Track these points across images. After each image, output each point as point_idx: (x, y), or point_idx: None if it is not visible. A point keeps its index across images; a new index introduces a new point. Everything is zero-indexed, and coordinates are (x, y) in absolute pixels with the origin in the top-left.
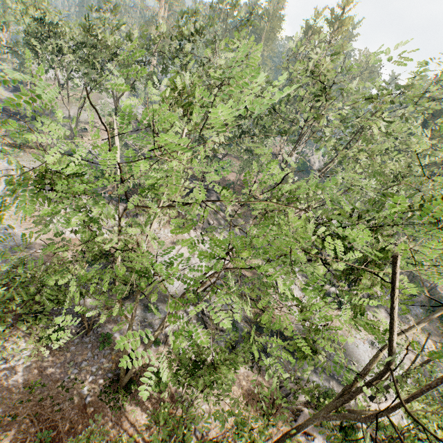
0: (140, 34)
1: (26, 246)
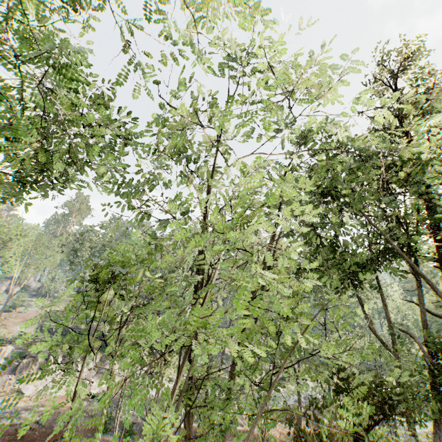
0: (123, 235)
1: (24, 408)
